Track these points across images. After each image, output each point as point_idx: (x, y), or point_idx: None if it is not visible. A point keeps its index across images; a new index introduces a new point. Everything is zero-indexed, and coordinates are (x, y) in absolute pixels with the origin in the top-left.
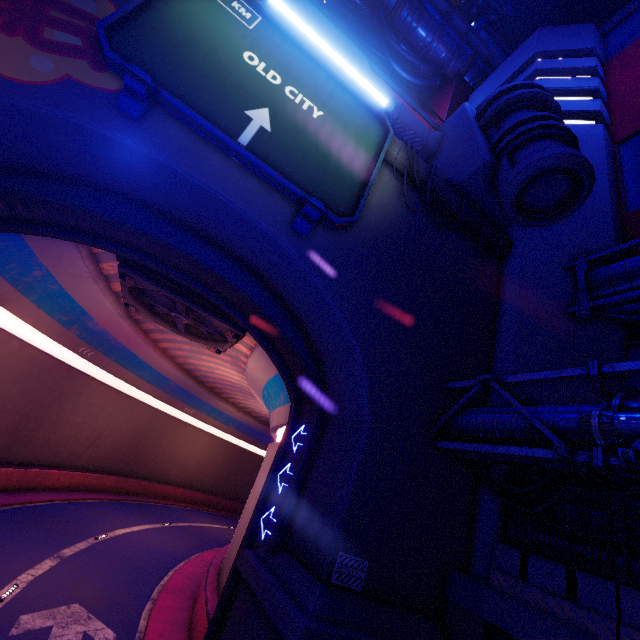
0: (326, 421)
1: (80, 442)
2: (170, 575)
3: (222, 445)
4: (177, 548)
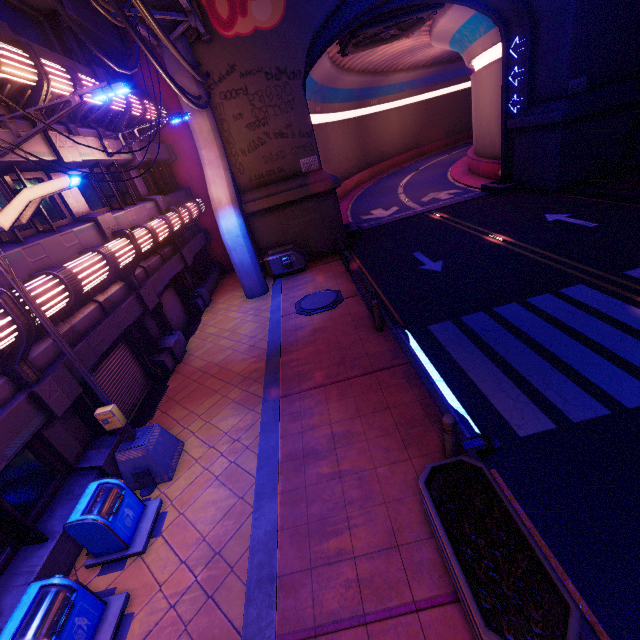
0: (536, 23)
1: (343, 163)
2: (449, 177)
3: (407, 110)
4: (437, 172)
